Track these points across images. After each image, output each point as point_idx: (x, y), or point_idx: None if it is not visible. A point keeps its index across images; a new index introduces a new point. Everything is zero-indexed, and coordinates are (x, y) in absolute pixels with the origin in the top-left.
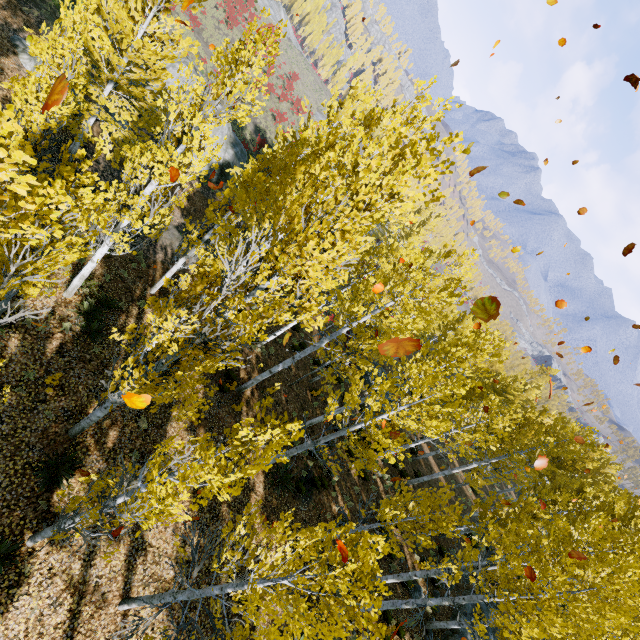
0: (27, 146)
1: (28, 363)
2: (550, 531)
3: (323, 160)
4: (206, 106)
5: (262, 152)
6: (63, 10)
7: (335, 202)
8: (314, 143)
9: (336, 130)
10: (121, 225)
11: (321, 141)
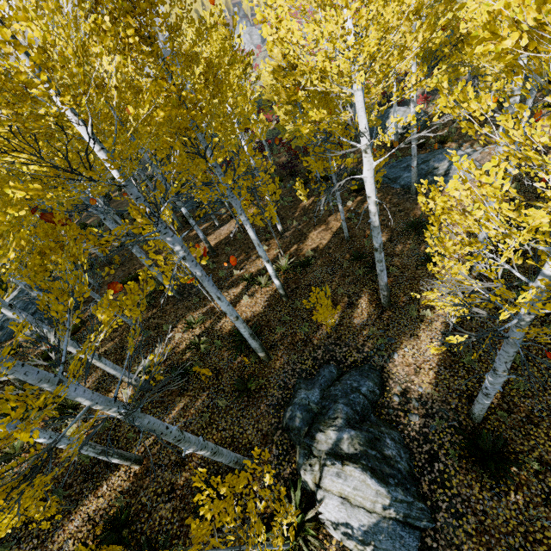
0: None
1: None
2: None
3: None
4: None
5: None
6: None
7: None
8: None
9: None
10: None
11: None
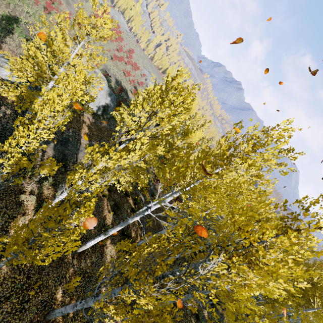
0: (24, 158)
1: (15, 276)
2: (314, 316)
3: (267, 202)
4: (148, 130)
5: (121, 93)
6: (61, 84)
7: (267, 220)
8: (221, 155)
9: (230, 143)
10: (77, 184)
11: (226, 154)
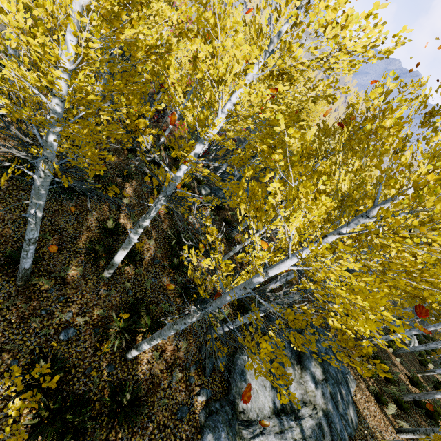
0: None
1: None
2: None
3: None
4: None
5: None
6: None
7: None
8: None
9: None
10: None
11: None
